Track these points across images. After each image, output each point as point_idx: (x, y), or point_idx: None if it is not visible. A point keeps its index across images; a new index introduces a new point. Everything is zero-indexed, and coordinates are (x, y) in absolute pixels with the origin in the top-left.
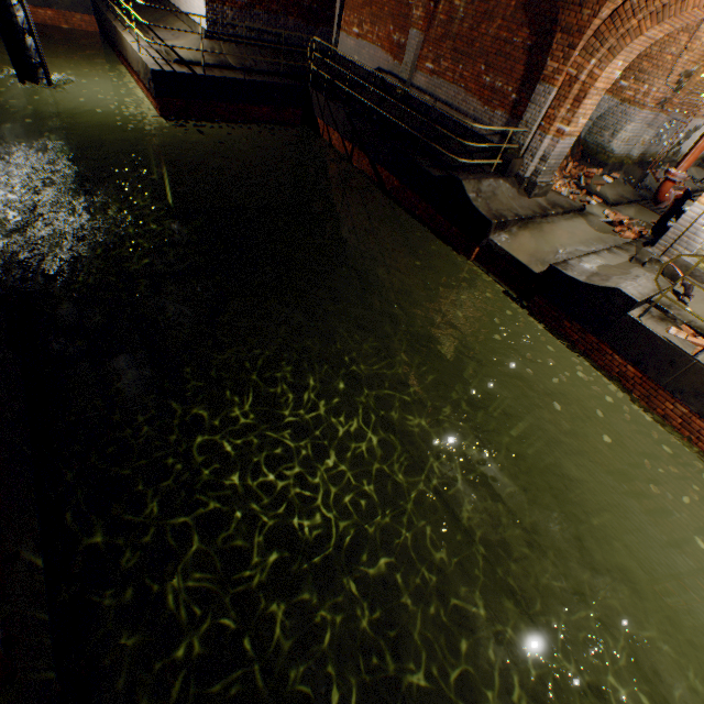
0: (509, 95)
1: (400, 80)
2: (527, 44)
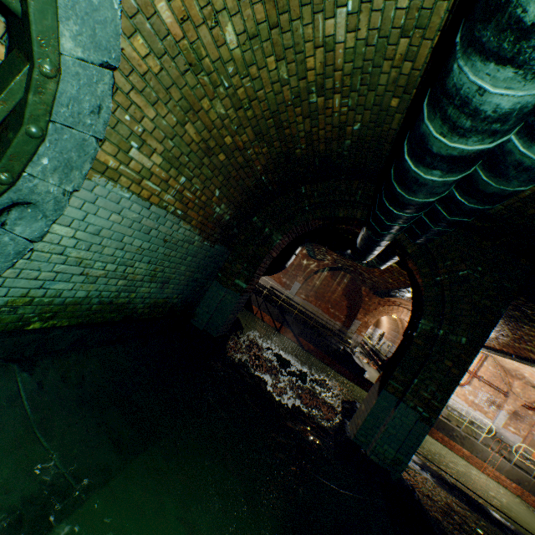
0: (342, 318)
1: (288, 297)
2: (347, 305)
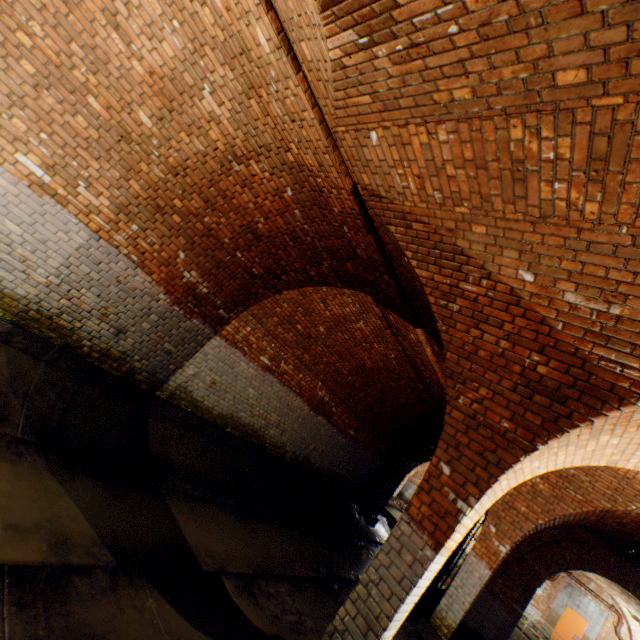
0: None
1: None
2: None
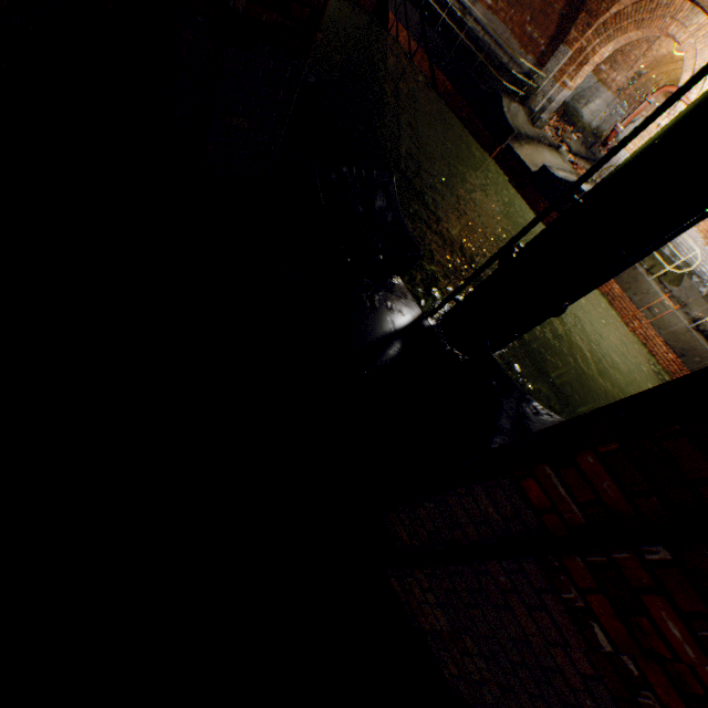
0: (540, 47)
1: (462, 5)
2: (562, 13)
